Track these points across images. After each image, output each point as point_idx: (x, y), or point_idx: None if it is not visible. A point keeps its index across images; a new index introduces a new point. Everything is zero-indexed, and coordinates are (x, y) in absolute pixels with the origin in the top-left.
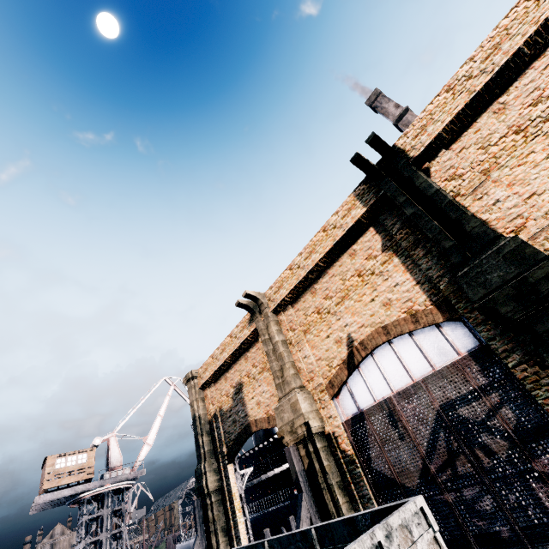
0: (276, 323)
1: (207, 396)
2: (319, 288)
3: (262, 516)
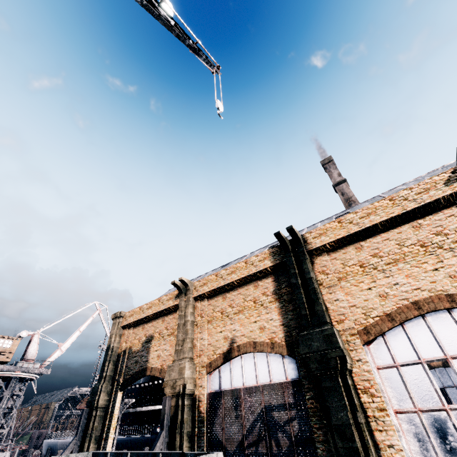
0: (193, 307)
1: (124, 335)
2: (228, 297)
3: (126, 440)
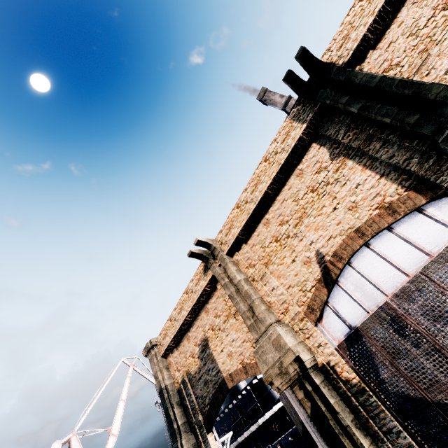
0: (234, 264)
1: (170, 363)
2: (272, 217)
3: None
